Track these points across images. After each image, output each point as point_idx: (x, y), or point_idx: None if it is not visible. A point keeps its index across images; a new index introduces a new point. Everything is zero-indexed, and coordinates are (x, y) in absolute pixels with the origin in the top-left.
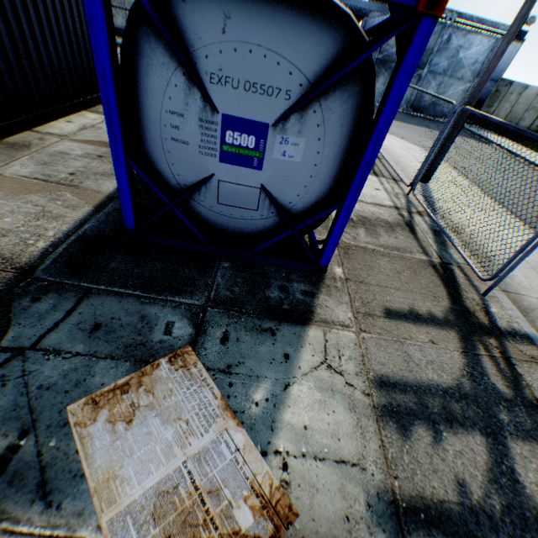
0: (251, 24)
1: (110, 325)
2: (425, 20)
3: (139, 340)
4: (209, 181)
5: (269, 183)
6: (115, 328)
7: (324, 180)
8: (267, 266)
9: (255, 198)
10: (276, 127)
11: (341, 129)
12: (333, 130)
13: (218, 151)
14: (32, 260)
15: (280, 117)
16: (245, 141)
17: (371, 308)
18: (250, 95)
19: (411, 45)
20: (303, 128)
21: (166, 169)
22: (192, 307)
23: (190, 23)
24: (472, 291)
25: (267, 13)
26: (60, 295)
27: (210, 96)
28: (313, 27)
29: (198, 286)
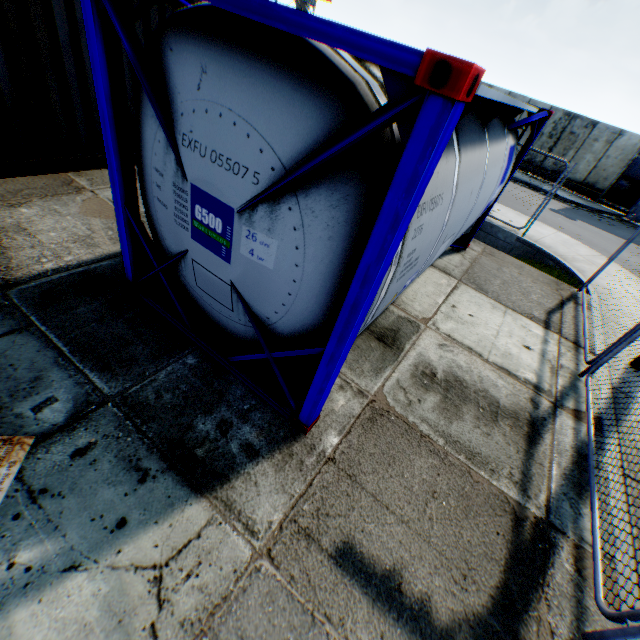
0: (225, 82)
1: (2, 371)
2: (432, 101)
3: (5, 401)
4: (186, 256)
5: (239, 283)
6: (2, 376)
7: (310, 305)
8: (237, 386)
9: (228, 295)
10: (242, 215)
11: (330, 242)
12: (317, 241)
13: (190, 225)
14: (25, 276)
15: (247, 203)
16: (213, 222)
17: (323, 525)
18: (217, 168)
19: (410, 139)
20: (275, 226)
21: (159, 229)
22: (96, 392)
23: (174, 75)
24: (565, 611)
25: (244, 69)
26: (3, 319)
27: (182, 159)
28: (295, 93)
29: (131, 371)
